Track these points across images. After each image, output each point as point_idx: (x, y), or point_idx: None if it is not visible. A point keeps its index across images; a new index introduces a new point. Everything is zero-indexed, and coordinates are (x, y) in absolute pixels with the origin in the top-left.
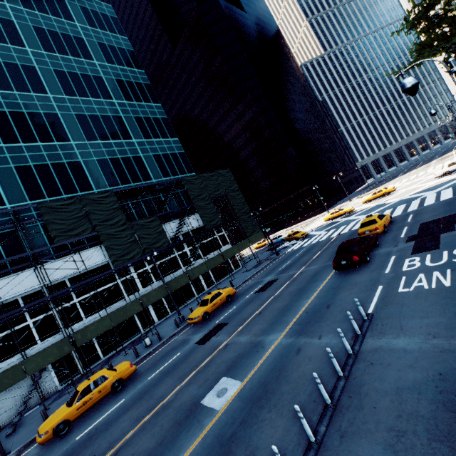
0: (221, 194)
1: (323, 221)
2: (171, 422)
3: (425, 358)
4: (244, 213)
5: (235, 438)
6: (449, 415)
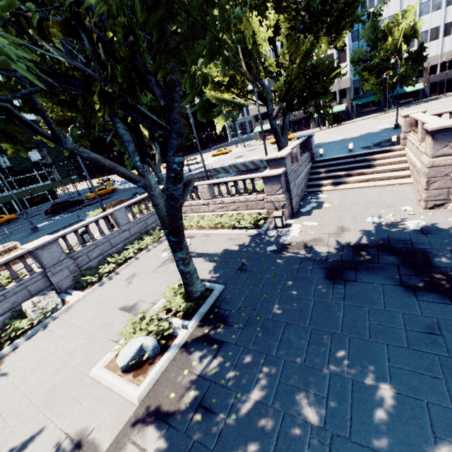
0: (37, 142)
1: None
2: None
3: None
4: (60, 160)
5: None
6: None
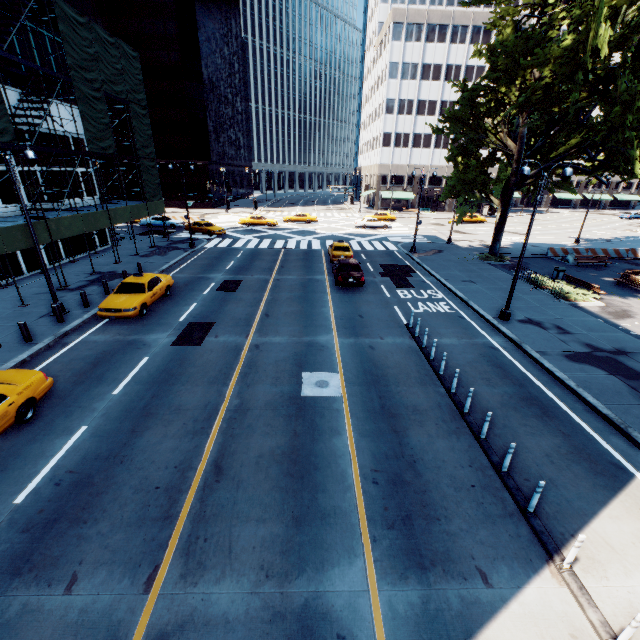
0: (122, 95)
1: (232, 223)
2: (280, 418)
3: (467, 348)
4: (147, 156)
5: (388, 407)
6: (499, 369)
